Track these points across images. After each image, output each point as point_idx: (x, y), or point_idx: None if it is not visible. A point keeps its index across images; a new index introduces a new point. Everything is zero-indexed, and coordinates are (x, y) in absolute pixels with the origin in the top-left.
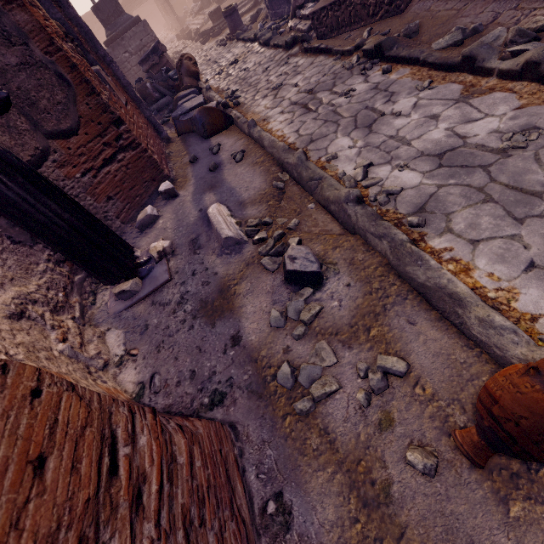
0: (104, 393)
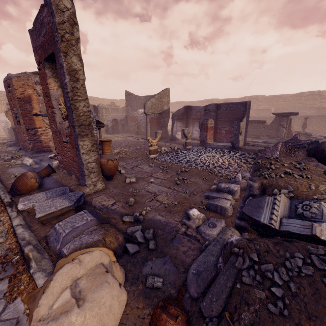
0: (51, 145)
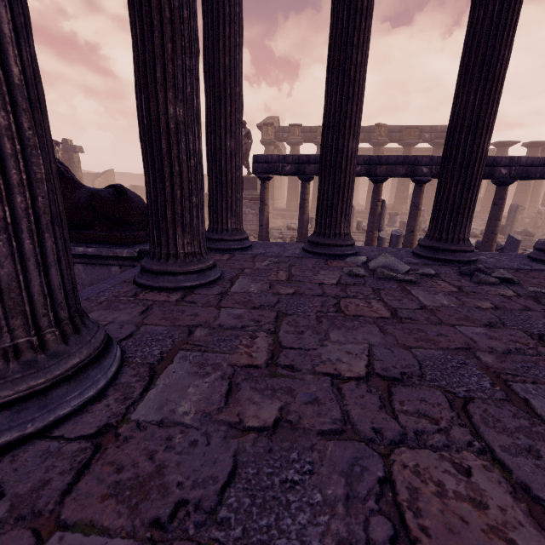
0: None
